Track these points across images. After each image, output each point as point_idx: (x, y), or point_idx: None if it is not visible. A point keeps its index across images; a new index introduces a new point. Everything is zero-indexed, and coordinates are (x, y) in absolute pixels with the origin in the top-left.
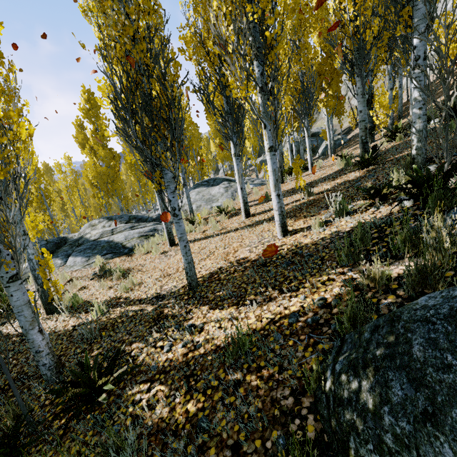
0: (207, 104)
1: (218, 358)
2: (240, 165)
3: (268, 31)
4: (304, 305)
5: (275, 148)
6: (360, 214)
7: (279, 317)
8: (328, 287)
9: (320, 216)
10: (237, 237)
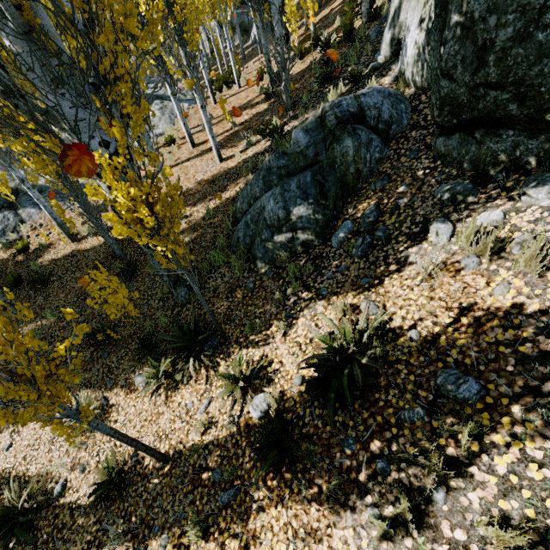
0: (138, 51)
1: (203, 220)
2: (179, 103)
3: (185, 34)
4: (230, 194)
5: (205, 105)
6: (257, 146)
7: (222, 201)
8: (238, 186)
9: (240, 146)
10: (192, 166)
